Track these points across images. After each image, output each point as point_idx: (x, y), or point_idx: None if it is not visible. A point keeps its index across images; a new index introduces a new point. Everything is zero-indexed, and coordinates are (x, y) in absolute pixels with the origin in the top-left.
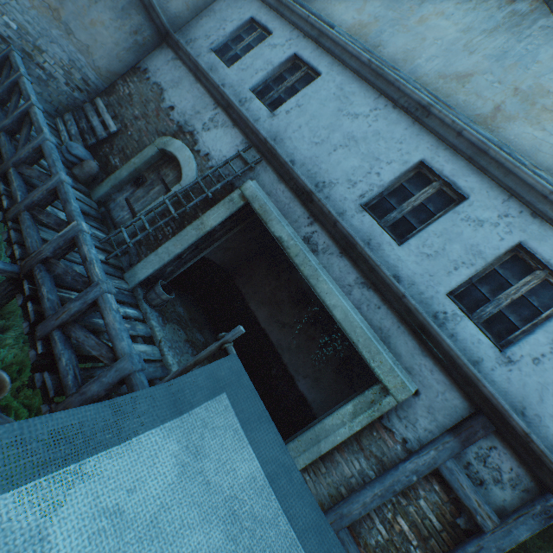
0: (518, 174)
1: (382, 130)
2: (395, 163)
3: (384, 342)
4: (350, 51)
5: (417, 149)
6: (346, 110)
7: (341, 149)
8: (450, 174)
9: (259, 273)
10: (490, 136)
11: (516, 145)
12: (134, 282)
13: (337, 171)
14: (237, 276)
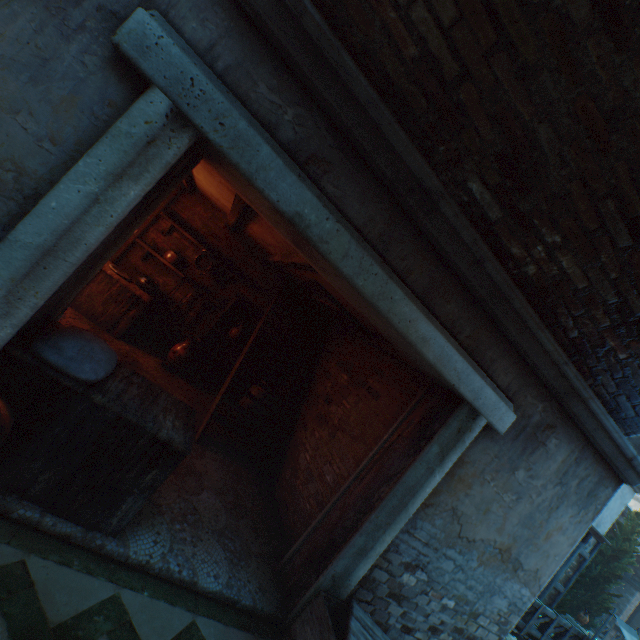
0: None
1: None
2: None
3: None
4: None
5: None
6: None
7: None
8: None
9: None
10: None
11: None
12: None
13: None
14: None
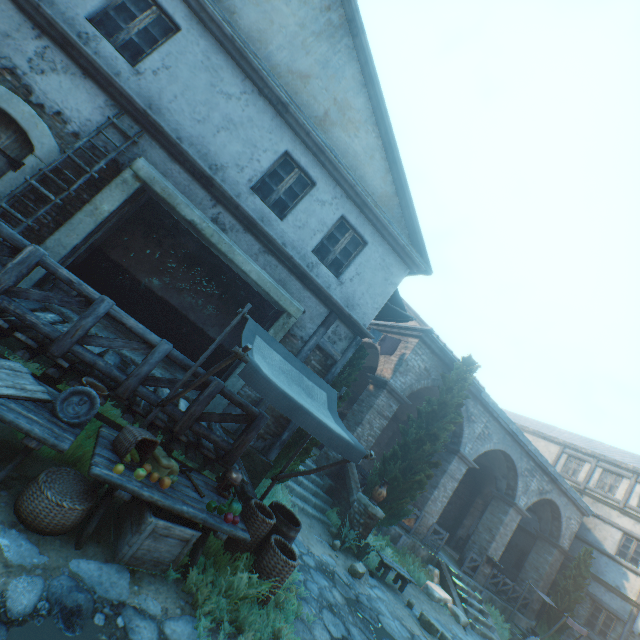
0: (340, 171)
1: (254, 118)
2: (269, 152)
3: (284, 288)
4: (210, 14)
5: (283, 142)
6: (219, 86)
7: (224, 131)
8: (305, 166)
9: (137, 242)
10: (325, 141)
11: (338, 147)
12: (26, 284)
13: (225, 155)
14: (109, 248)
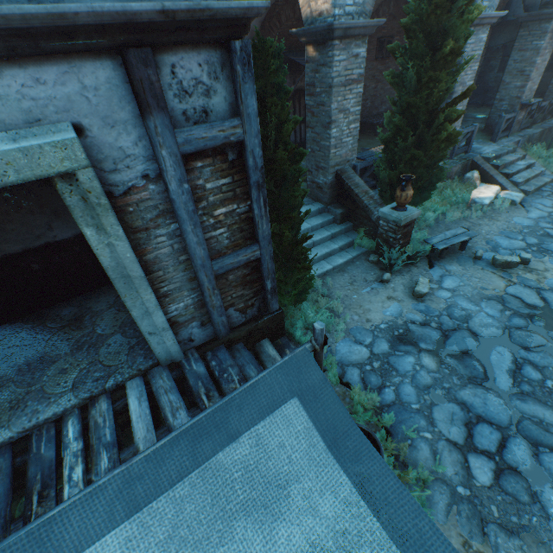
0: None
1: None
2: None
3: None
4: None
5: None
6: None
7: None
8: None
9: None
10: None
11: None
12: None
13: None
14: None
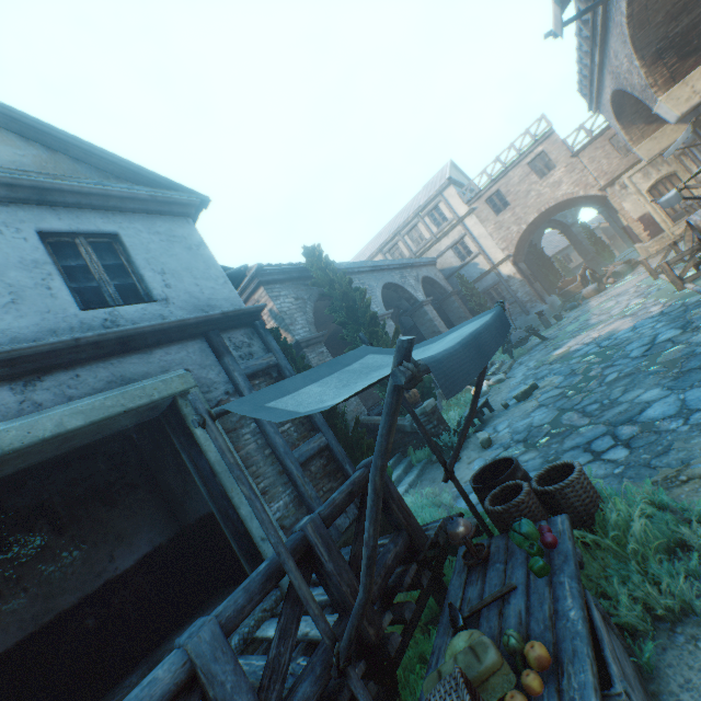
0: None
1: None
2: None
3: (129, 383)
4: None
5: None
6: None
7: None
8: None
9: None
10: None
11: None
12: None
13: None
14: None
